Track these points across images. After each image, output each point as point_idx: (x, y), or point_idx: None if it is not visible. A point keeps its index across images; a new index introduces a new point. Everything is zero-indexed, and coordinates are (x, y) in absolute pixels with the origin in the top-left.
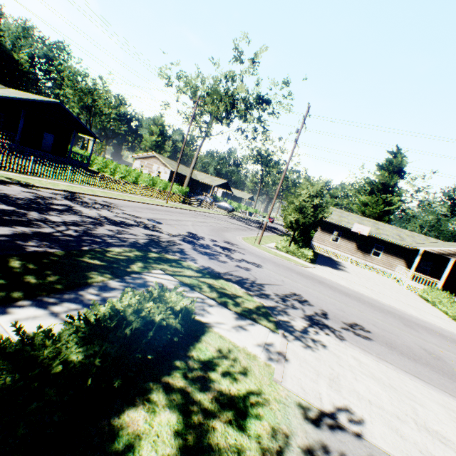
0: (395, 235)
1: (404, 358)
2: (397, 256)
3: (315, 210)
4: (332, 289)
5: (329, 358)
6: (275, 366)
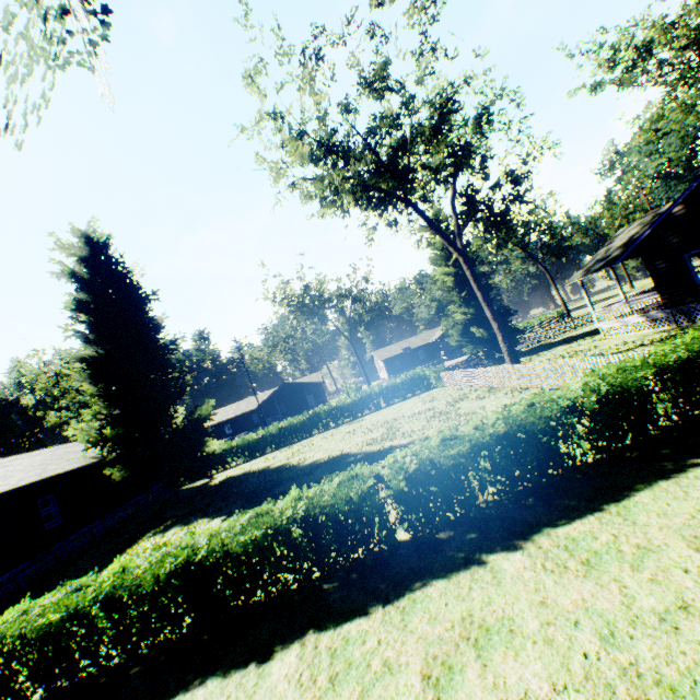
0: None
1: None
2: None
3: None
4: None
5: None
6: None
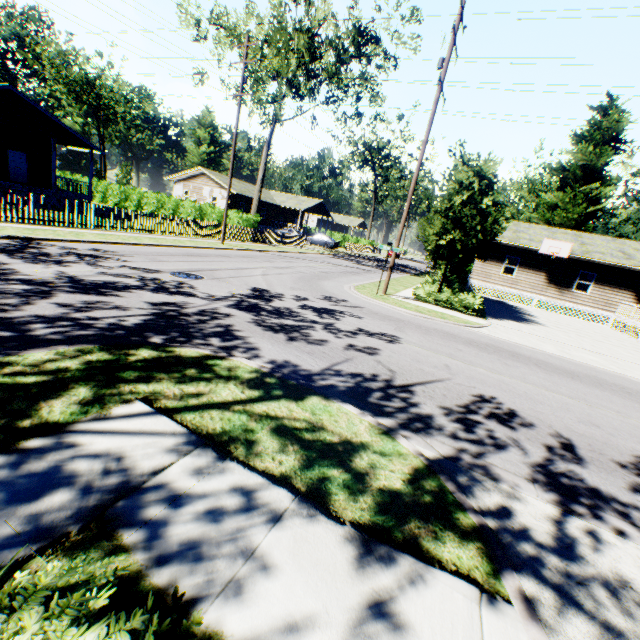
0: (616, 251)
1: None
2: (621, 288)
3: (484, 220)
4: (541, 368)
5: None
6: None
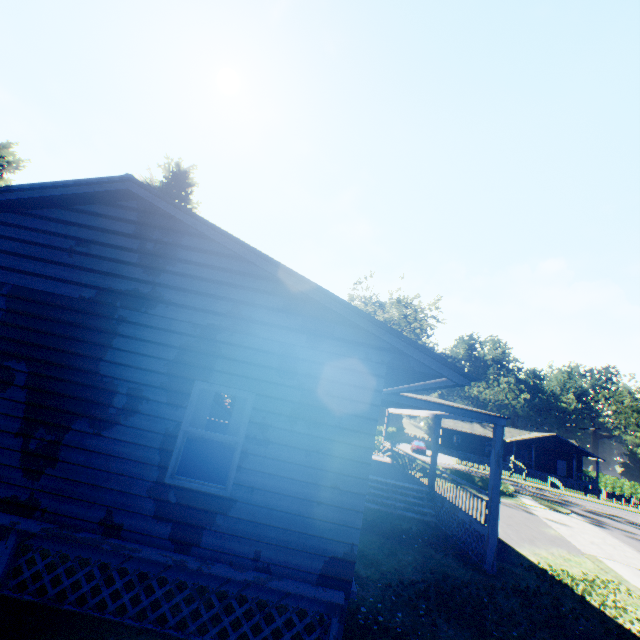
0: None
1: (638, 543)
2: None
3: None
4: None
5: (561, 515)
6: (527, 503)
